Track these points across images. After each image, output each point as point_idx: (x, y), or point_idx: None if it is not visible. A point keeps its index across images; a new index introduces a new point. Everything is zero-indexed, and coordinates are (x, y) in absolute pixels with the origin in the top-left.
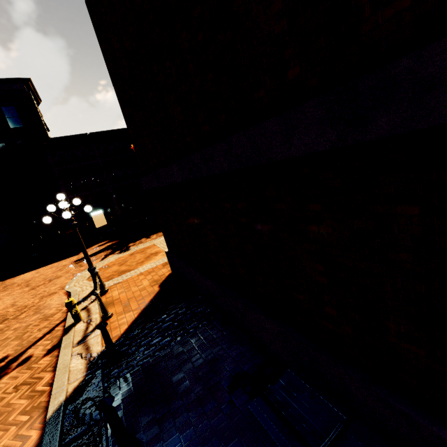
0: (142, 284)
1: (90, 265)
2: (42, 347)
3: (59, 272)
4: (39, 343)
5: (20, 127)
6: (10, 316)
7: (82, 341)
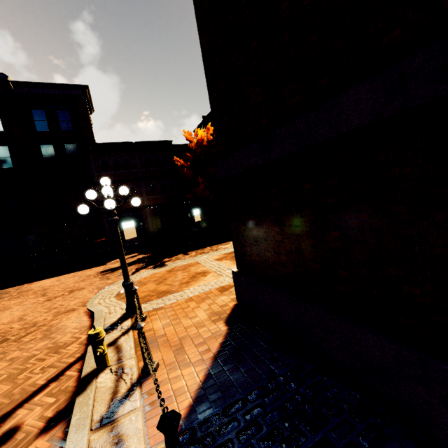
0: (195, 316)
1: (126, 279)
2: (39, 409)
3: (81, 282)
4: (37, 400)
5: (70, 130)
6: (11, 336)
7: (107, 417)
